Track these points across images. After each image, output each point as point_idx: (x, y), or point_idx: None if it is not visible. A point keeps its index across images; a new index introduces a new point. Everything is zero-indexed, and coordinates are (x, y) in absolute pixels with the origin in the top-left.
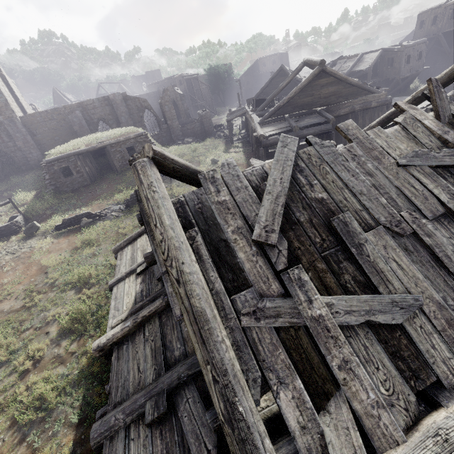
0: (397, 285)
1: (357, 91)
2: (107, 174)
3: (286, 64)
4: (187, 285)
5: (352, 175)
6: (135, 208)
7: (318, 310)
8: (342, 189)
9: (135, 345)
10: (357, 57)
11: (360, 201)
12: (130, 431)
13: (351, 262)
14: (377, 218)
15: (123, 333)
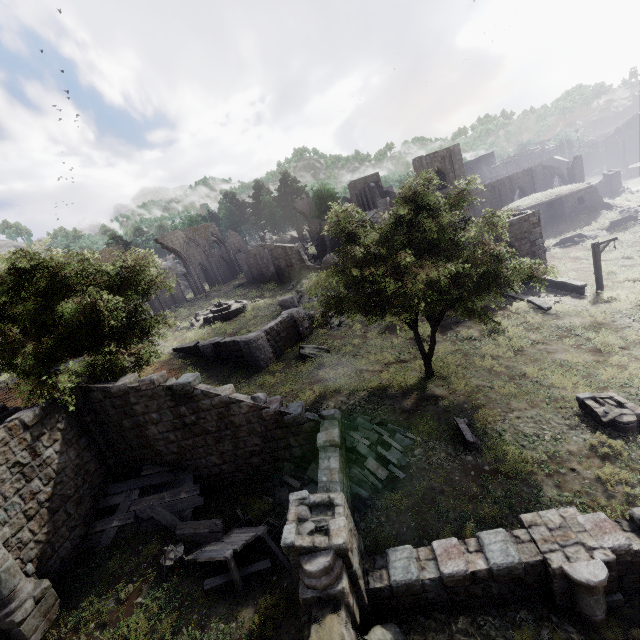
0: None
1: None
2: (557, 220)
3: None
4: None
5: None
6: (616, 230)
7: None
8: None
9: None
10: None
11: None
12: None
13: None
14: None
15: None
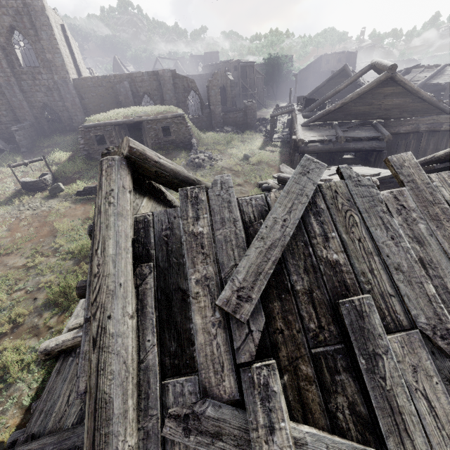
0: (420, 444)
1: (428, 109)
2: None
3: (352, 65)
4: (102, 353)
5: (391, 237)
6: None
7: (279, 449)
8: (370, 254)
9: None
10: (437, 68)
11: (393, 281)
12: None
13: (354, 376)
14: (413, 315)
15: (74, 342)
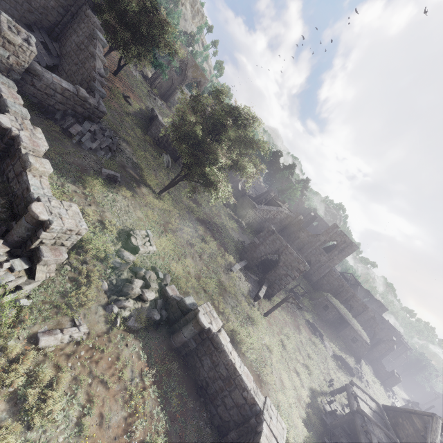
0: None
1: None
2: (333, 328)
3: None
4: None
5: None
6: (336, 361)
7: None
8: None
9: (374, 426)
10: None
11: None
12: (377, 441)
13: None
14: None
15: (371, 418)
